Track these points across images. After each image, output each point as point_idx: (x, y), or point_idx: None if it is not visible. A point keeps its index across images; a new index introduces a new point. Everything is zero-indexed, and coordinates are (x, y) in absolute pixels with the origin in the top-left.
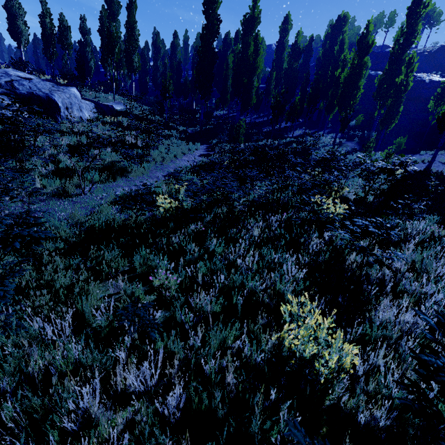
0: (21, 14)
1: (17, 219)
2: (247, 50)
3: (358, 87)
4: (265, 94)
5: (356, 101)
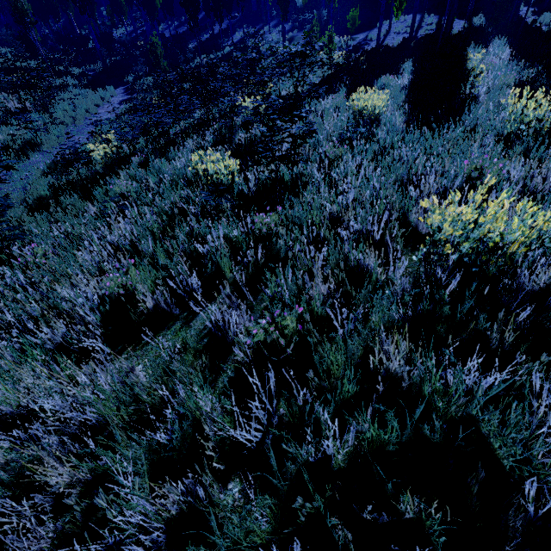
0: None
1: None
2: None
3: None
4: None
5: None
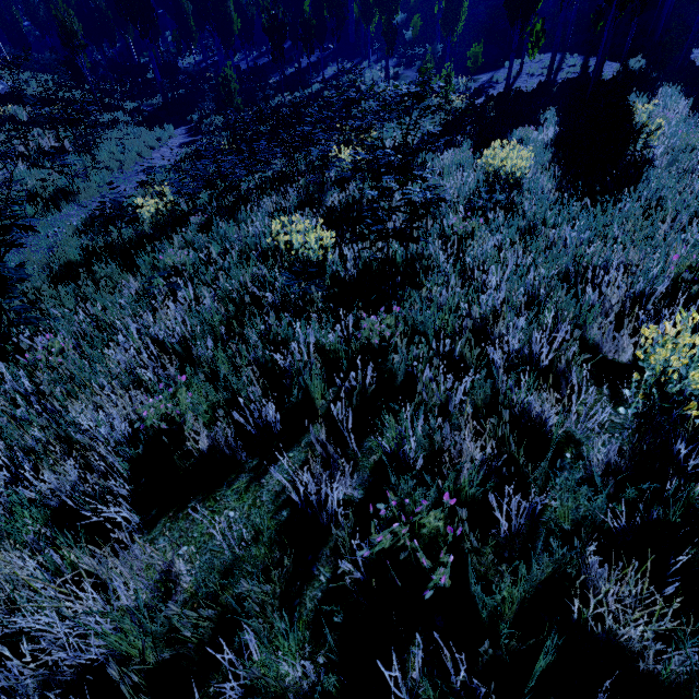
0: None
1: None
2: None
3: None
4: (257, 6)
5: None
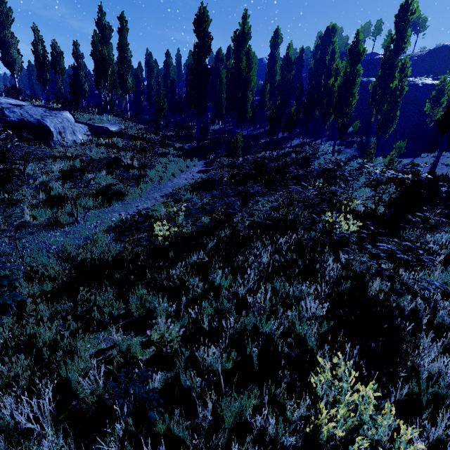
0: (13, 43)
1: (3, 257)
2: (240, 65)
3: (353, 95)
4: (260, 107)
5: (352, 108)
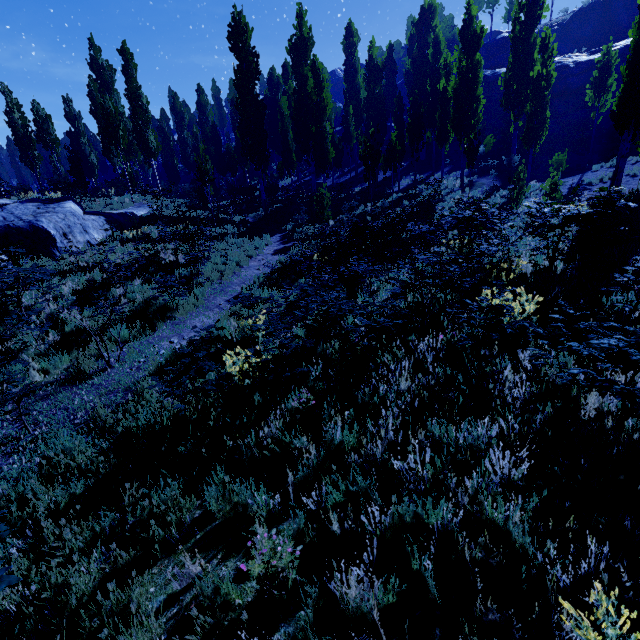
0: None
1: (6, 446)
2: (305, 86)
3: (477, 99)
4: (345, 141)
5: (479, 119)
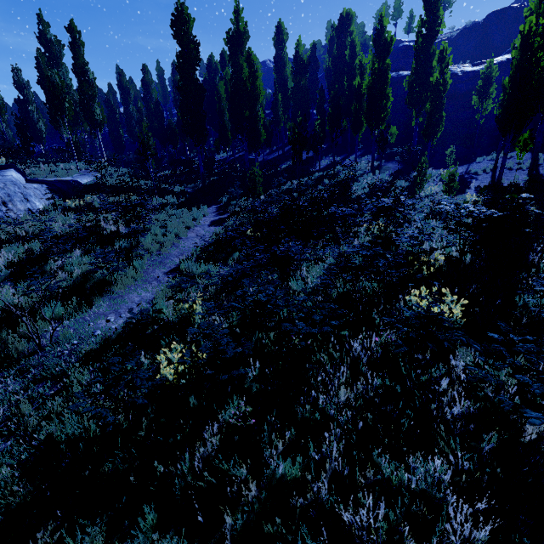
0: None
1: None
2: (241, 74)
3: (386, 96)
4: (274, 123)
5: (387, 113)
